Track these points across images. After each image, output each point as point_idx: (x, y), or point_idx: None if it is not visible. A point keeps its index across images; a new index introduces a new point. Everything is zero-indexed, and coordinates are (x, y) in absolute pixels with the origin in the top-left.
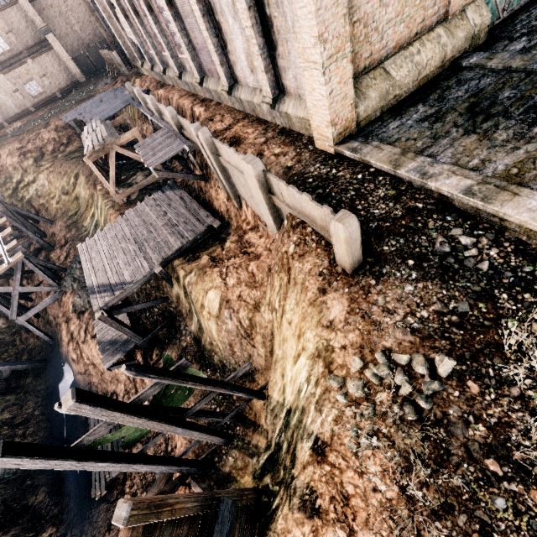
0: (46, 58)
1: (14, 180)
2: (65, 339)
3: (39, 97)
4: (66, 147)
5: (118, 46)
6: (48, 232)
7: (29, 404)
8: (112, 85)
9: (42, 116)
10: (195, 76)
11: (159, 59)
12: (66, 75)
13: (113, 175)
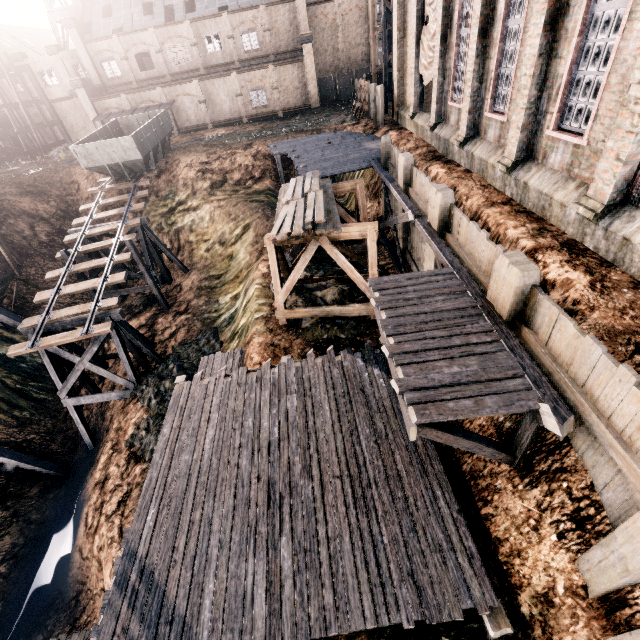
0: (290, 69)
1: (177, 199)
2: (97, 472)
3: (259, 110)
4: (255, 183)
5: (385, 80)
6: (176, 280)
7: (3, 541)
8: (351, 126)
9: (250, 132)
10: (570, 186)
11: (469, 119)
12: (300, 96)
13: (295, 279)
